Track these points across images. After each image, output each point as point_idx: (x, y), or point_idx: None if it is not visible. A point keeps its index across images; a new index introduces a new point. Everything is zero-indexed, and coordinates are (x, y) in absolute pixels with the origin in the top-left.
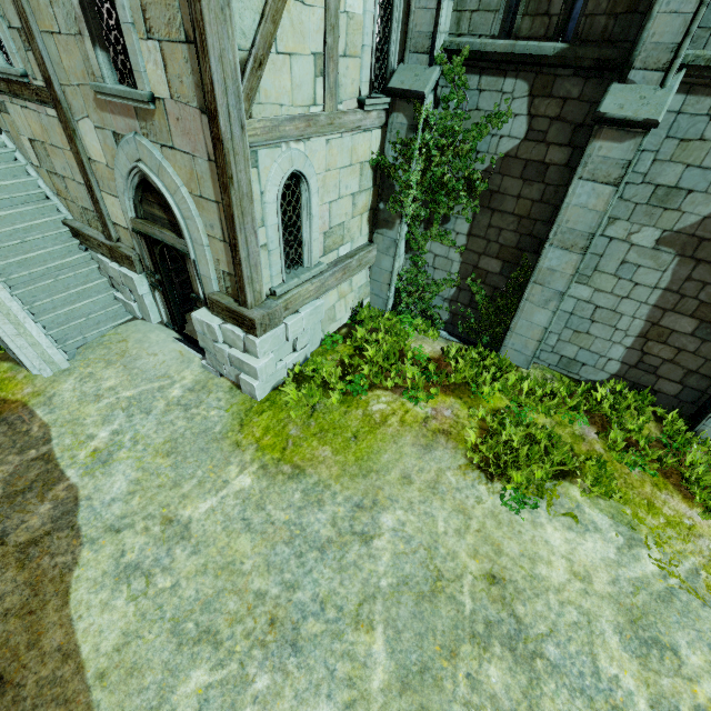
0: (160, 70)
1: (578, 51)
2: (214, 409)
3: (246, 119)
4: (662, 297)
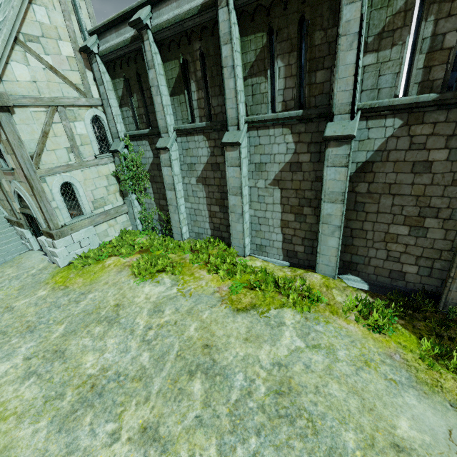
0: (12, 161)
1: (152, 131)
2: (45, 274)
3: (36, 170)
4: (207, 200)
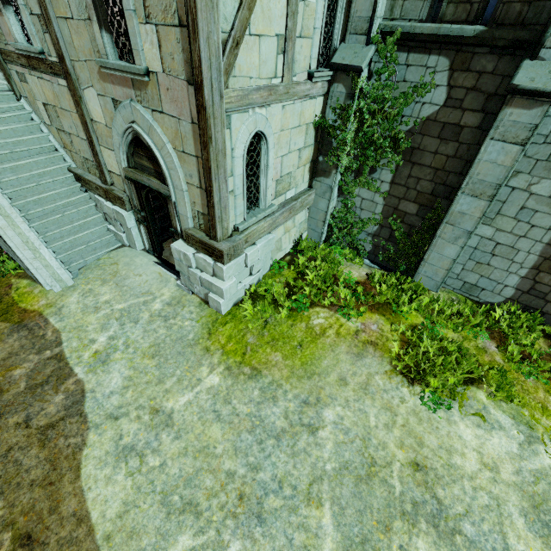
0: (155, 49)
1: (495, 33)
2: (188, 320)
3: (224, 89)
4: None
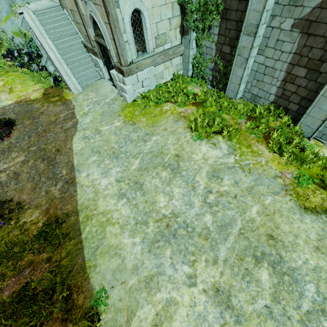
0: None
1: None
2: (117, 105)
3: None
4: (293, 57)
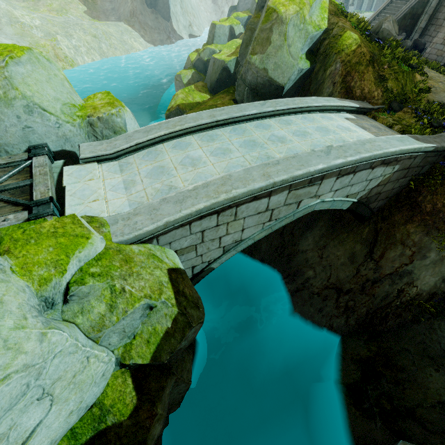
0: None
1: None
2: None
3: None
4: None
